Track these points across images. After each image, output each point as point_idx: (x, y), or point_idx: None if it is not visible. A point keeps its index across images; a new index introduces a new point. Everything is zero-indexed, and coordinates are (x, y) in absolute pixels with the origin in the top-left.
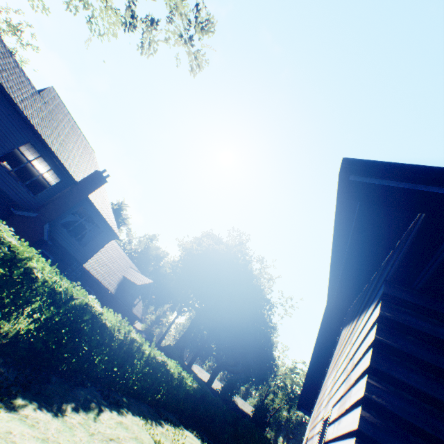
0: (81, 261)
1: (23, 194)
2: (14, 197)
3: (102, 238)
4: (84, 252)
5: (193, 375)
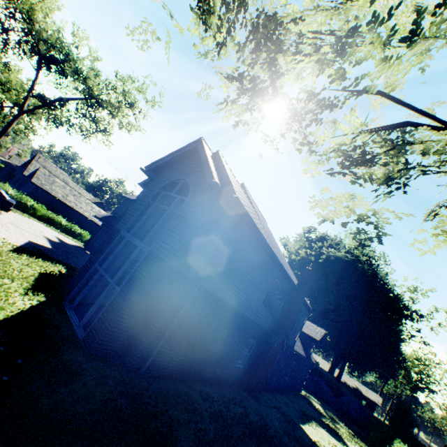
0: (291, 345)
1: (269, 320)
2: (265, 326)
3: (302, 319)
4: (293, 337)
5: (346, 391)
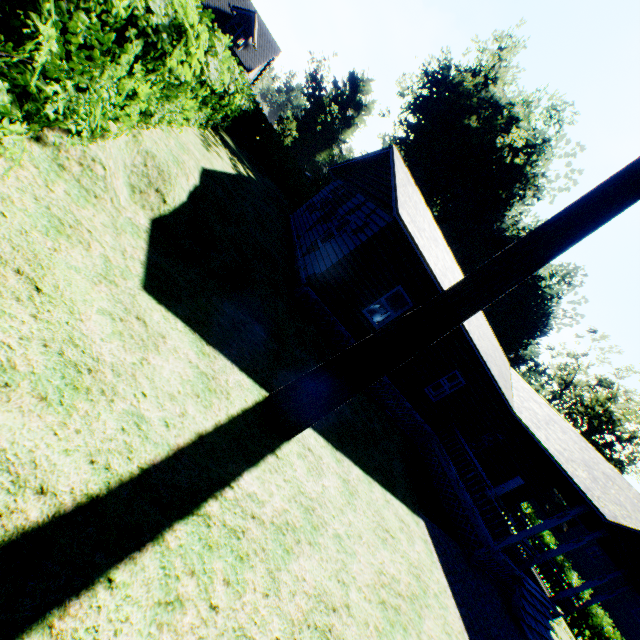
0: None
1: None
2: None
3: None
4: None
5: None
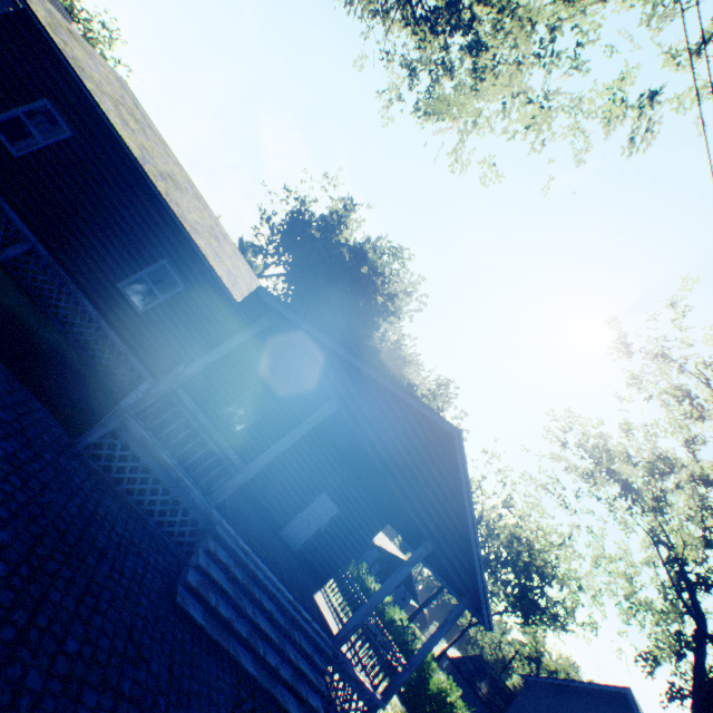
0: None
1: None
2: None
3: None
4: None
5: None
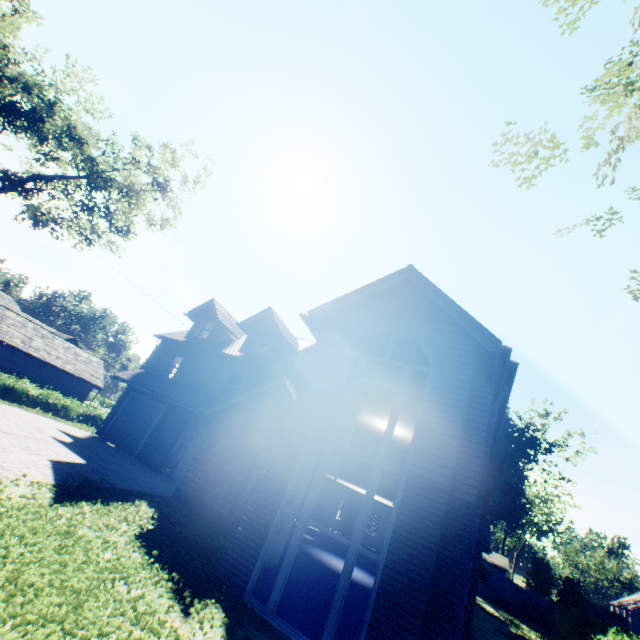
0: None
1: None
2: None
3: None
4: None
5: (490, 568)
